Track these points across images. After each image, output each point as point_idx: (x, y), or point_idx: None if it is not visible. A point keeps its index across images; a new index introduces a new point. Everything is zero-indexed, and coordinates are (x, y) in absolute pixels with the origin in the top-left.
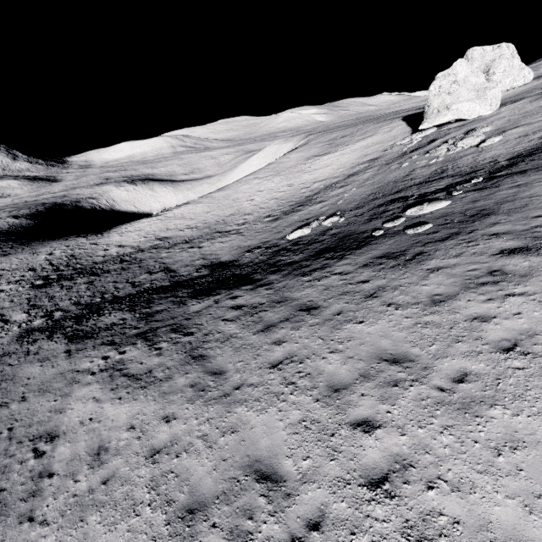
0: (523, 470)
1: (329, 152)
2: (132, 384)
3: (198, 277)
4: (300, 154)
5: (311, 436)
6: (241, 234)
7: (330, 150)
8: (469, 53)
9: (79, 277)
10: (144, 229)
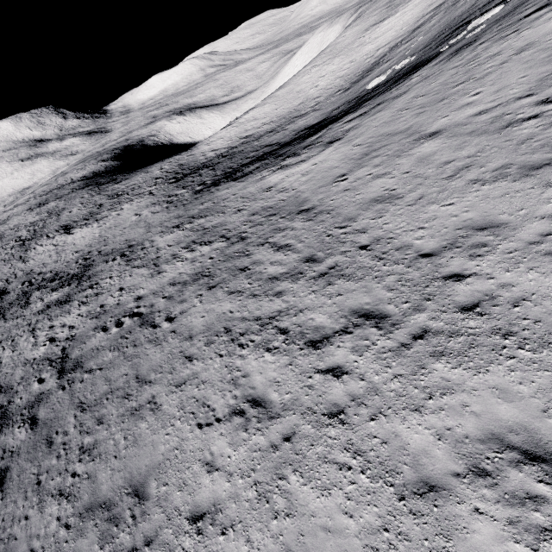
0: (503, 78)
1: (388, 15)
2: (300, 163)
3: (301, 135)
4: (356, 29)
5: (412, 118)
6: (319, 109)
7: (390, 13)
8: None
9: (199, 171)
10: (225, 136)
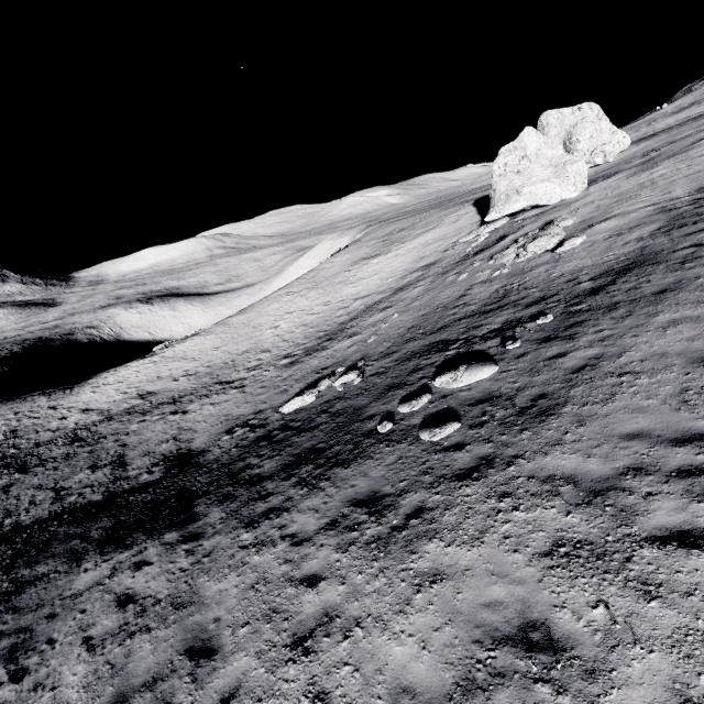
0: None
1: (380, 252)
2: None
3: (141, 487)
4: (346, 256)
5: None
6: (243, 388)
7: (383, 250)
8: (543, 119)
9: None
10: (128, 378)
